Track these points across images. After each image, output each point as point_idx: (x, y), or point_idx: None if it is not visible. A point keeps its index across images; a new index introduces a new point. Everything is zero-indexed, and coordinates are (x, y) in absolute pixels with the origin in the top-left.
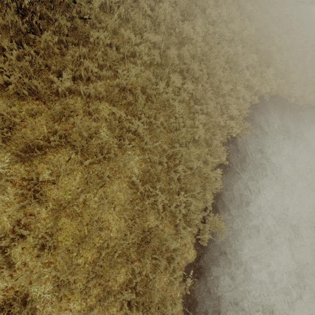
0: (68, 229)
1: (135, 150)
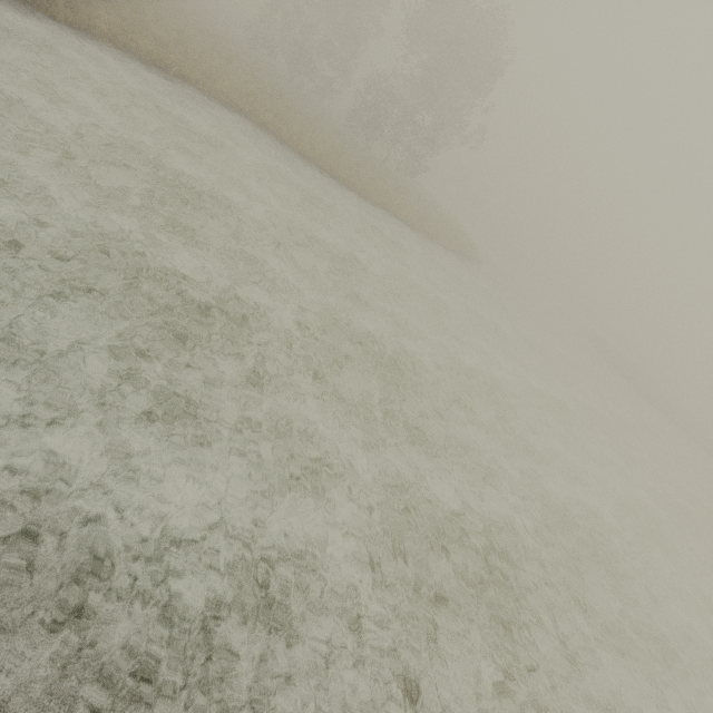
0: None
1: None
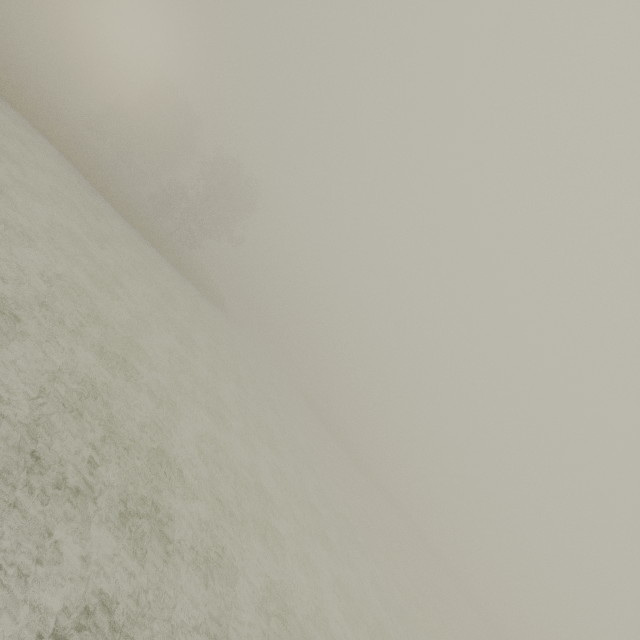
0: None
1: None
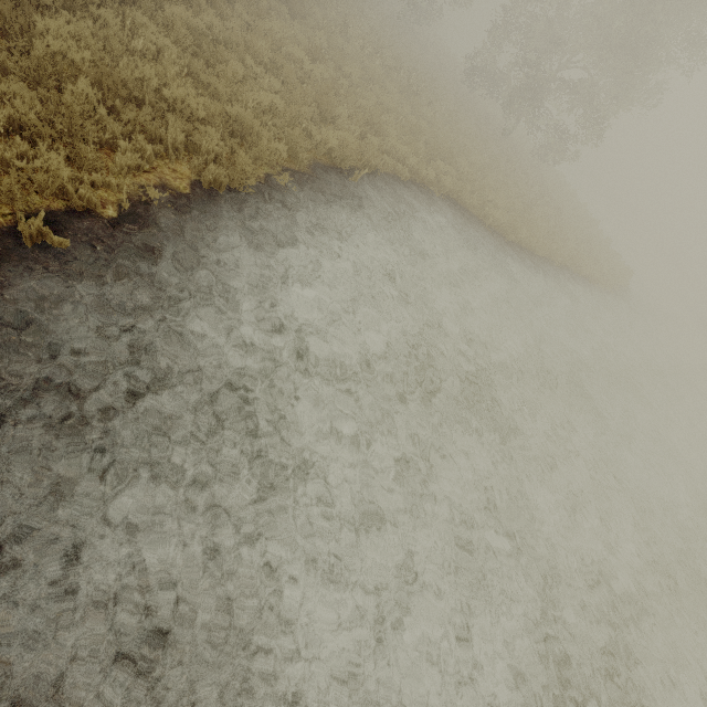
0: None
1: None
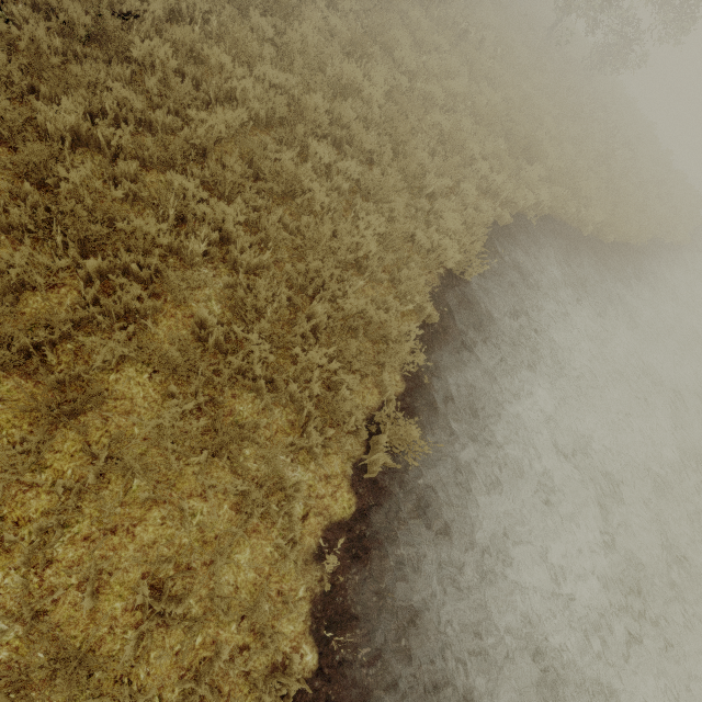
0: (23, 403)
1: (219, 269)
